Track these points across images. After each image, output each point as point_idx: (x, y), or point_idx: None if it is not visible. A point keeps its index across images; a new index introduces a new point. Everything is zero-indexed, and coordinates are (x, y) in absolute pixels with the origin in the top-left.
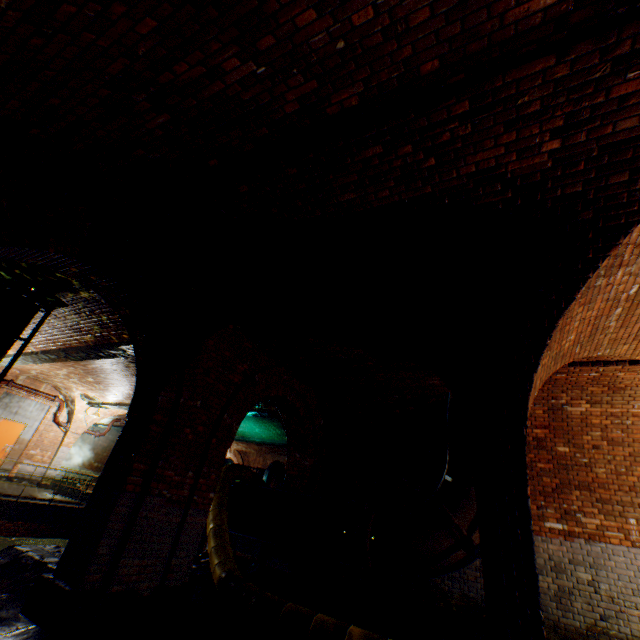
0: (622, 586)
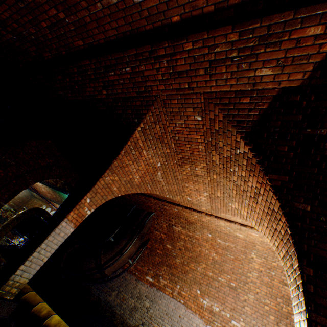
0: (158, 313)
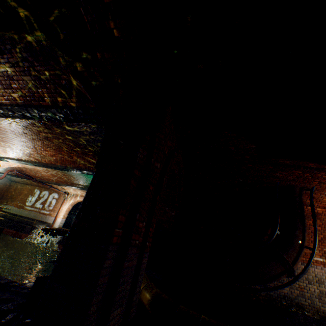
0: None
